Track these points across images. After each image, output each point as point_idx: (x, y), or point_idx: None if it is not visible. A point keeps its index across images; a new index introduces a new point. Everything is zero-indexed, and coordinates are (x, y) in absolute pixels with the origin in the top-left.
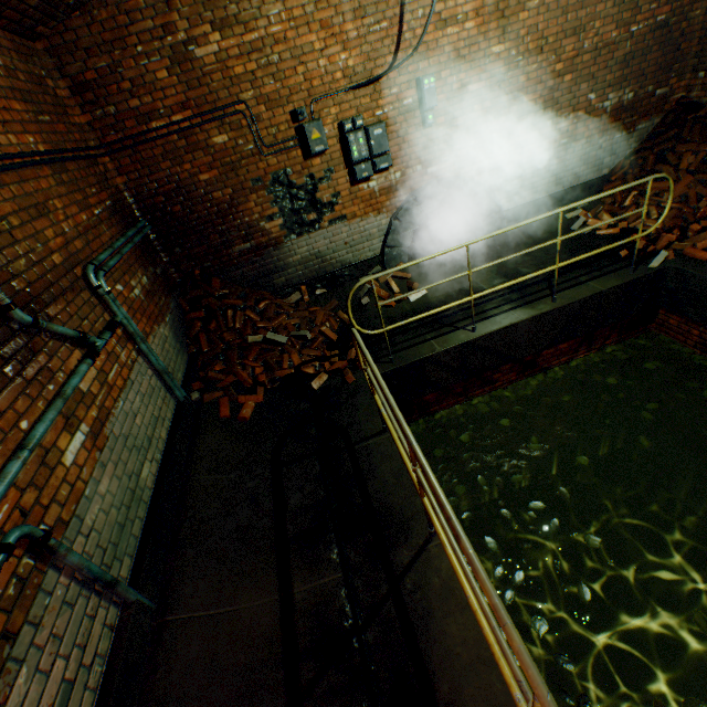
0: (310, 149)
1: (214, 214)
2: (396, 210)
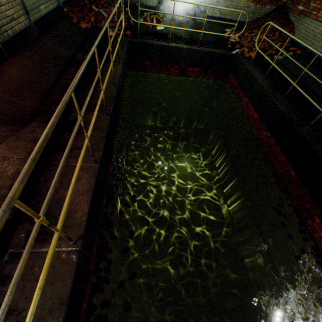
0: None
1: None
2: None
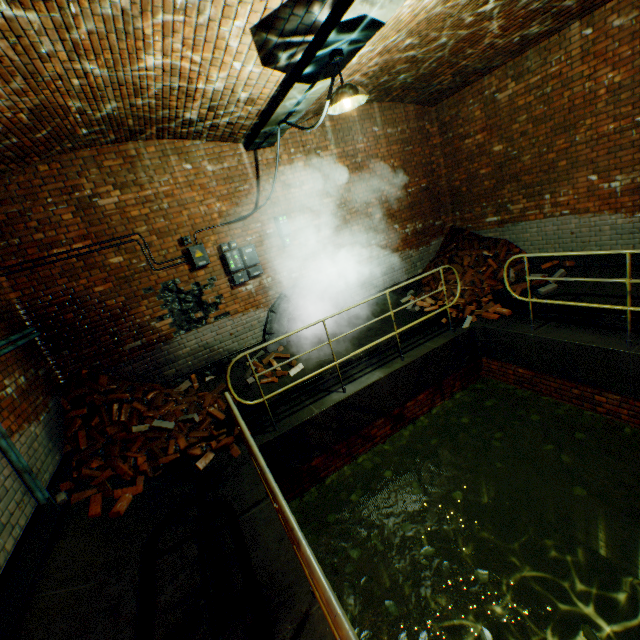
0: (195, 264)
1: (107, 318)
2: (271, 305)
